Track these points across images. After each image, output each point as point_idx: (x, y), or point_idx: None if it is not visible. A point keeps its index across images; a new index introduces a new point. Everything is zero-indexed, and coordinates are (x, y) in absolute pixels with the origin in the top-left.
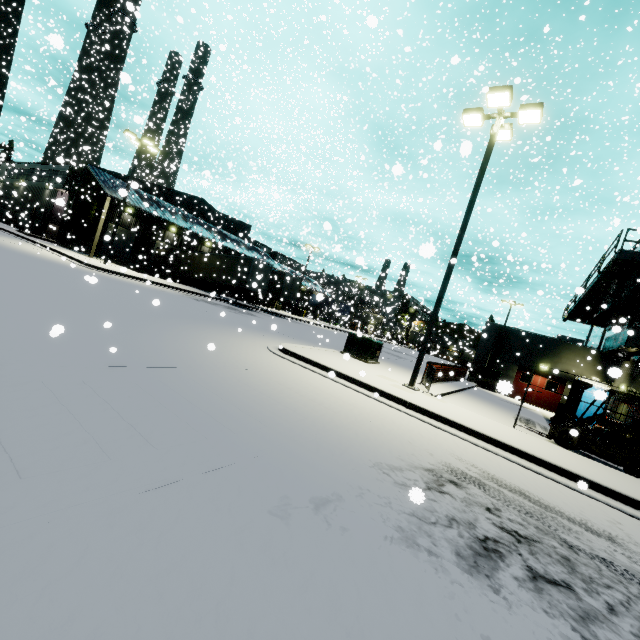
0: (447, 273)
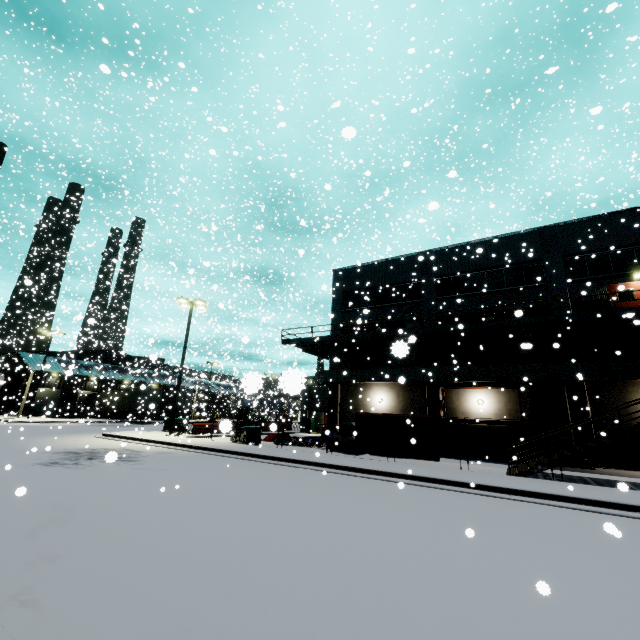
0: (179, 376)
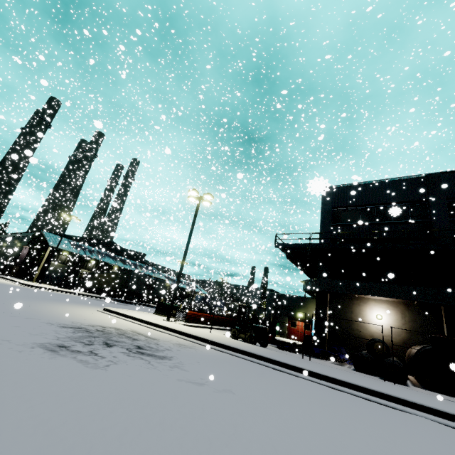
0: (182, 262)
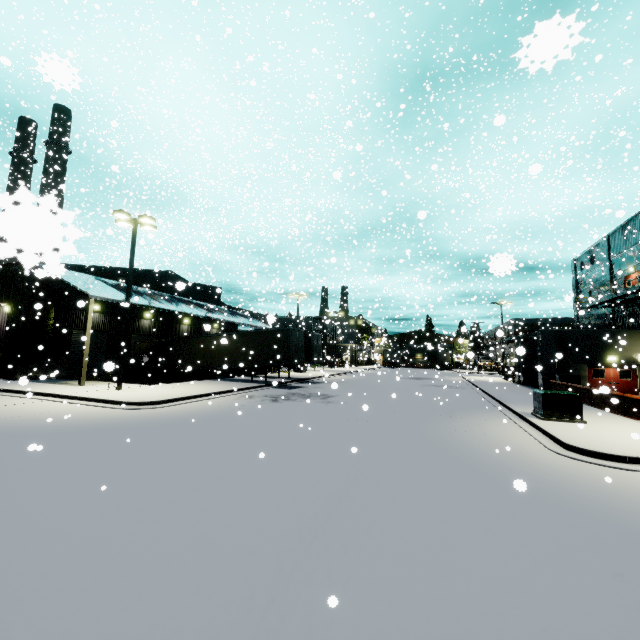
0: None
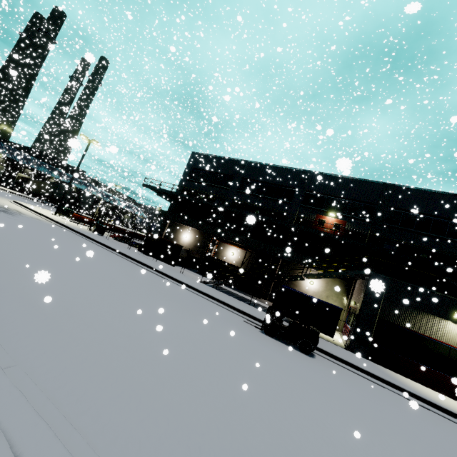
0: (70, 182)
